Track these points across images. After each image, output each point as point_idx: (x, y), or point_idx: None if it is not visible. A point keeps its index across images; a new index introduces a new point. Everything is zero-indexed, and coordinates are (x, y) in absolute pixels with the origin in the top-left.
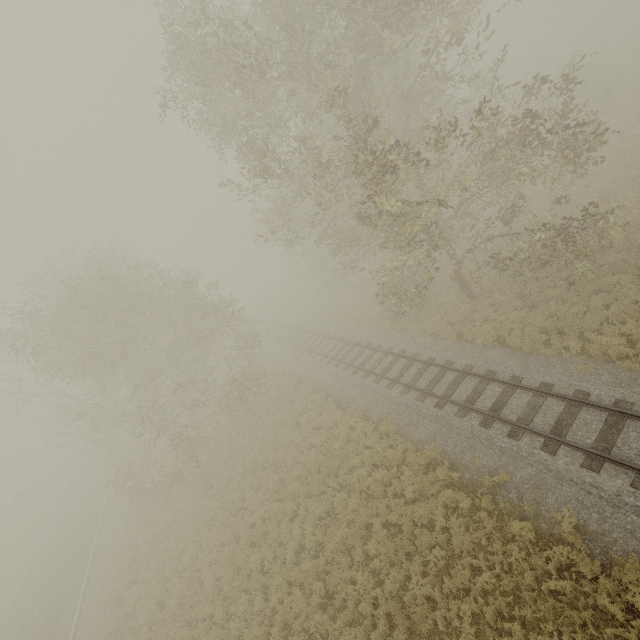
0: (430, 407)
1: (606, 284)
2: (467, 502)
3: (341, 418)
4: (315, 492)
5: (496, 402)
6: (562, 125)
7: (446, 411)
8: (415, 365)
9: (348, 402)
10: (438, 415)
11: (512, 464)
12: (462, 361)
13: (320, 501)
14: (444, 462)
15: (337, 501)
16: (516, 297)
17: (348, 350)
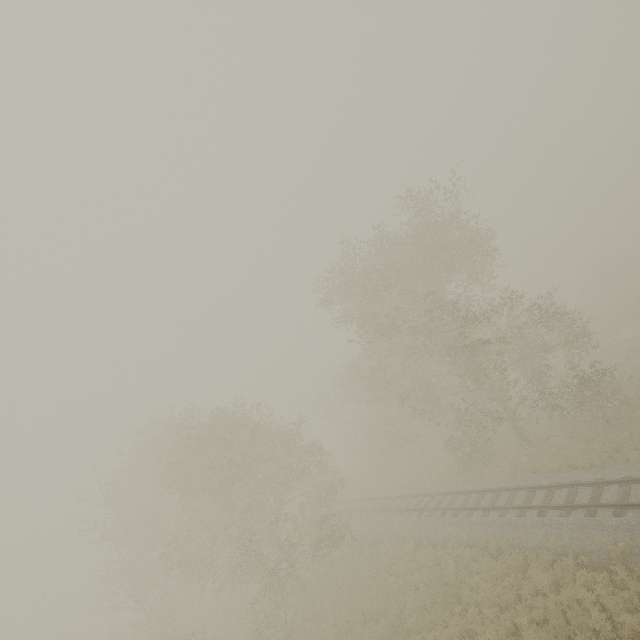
0: (533, 517)
1: (636, 418)
2: (605, 579)
3: (441, 557)
4: (439, 622)
5: (591, 498)
6: (556, 315)
7: (550, 516)
8: (503, 494)
9: (444, 540)
10: (544, 520)
11: (628, 534)
12: (546, 481)
13: (448, 629)
14: (567, 555)
15: (471, 615)
16: (570, 438)
17: (427, 500)
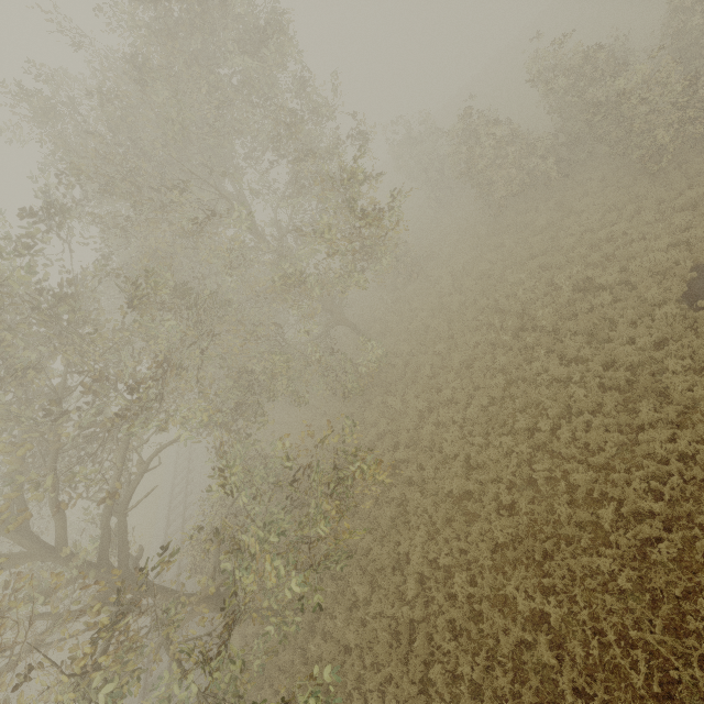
0: None
1: None
2: None
3: None
4: None
5: None
6: None
7: None
8: None
9: None
10: None
11: None
12: None
13: None
14: None
15: None
16: None
17: None
